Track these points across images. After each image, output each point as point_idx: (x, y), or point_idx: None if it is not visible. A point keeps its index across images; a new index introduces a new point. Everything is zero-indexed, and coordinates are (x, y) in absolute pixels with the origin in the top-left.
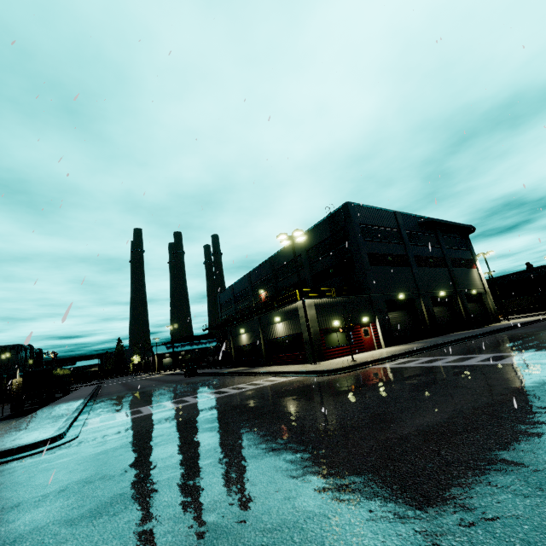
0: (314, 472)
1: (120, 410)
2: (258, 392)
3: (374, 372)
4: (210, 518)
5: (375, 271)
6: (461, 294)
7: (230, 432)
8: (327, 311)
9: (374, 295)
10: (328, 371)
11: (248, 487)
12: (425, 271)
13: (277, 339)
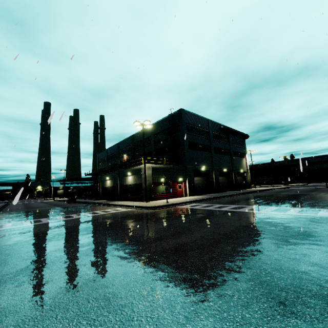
0: (101, 270)
1: (9, 222)
2: (104, 217)
3: (175, 210)
4: (13, 301)
5: (191, 152)
6: (235, 171)
7: (69, 241)
8: (159, 172)
9: (187, 166)
10: (151, 207)
11: (54, 280)
12: (218, 156)
13: (128, 186)
